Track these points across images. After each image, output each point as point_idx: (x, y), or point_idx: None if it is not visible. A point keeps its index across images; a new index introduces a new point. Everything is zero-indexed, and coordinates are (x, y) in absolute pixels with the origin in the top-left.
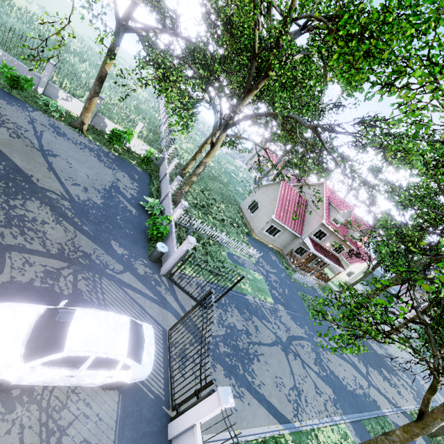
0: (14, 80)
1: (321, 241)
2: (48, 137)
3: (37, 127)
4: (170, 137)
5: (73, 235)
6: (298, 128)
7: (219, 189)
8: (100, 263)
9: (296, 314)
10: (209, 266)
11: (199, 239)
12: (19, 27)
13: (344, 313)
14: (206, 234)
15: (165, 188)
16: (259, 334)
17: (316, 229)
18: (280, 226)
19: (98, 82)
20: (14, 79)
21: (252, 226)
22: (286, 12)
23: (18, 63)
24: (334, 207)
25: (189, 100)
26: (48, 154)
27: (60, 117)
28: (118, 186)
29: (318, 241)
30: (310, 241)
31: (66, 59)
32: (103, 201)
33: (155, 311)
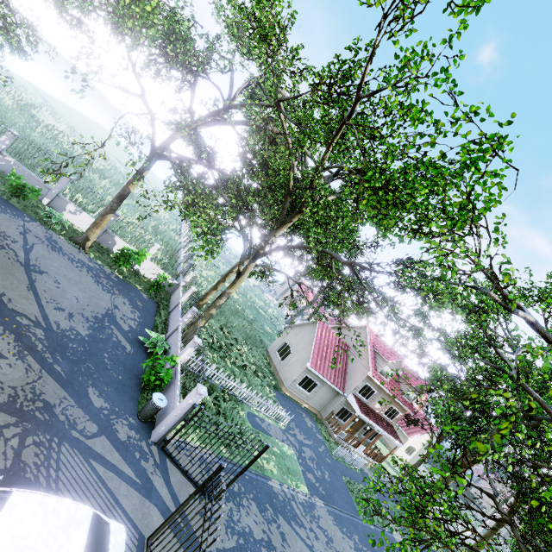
0: (18, 189)
1: (369, 400)
2: (40, 251)
3: (29, 238)
4: (189, 262)
5: (37, 376)
6: (334, 264)
7: (242, 327)
8: (66, 420)
9: (341, 514)
10: (222, 429)
11: (211, 391)
12: (41, 141)
13: (403, 504)
14: (221, 384)
15: (175, 321)
16: (287, 547)
17: (362, 384)
18: (317, 378)
19: (118, 200)
20: (19, 187)
21: (281, 377)
22: (318, 162)
23: (29, 173)
24: (381, 356)
25: (217, 227)
26: (33, 270)
27: (61, 230)
28: (115, 314)
29: (365, 401)
30: (355, 400)
31: (85, 174)
32: (90, 332)
33: (133, 503)
